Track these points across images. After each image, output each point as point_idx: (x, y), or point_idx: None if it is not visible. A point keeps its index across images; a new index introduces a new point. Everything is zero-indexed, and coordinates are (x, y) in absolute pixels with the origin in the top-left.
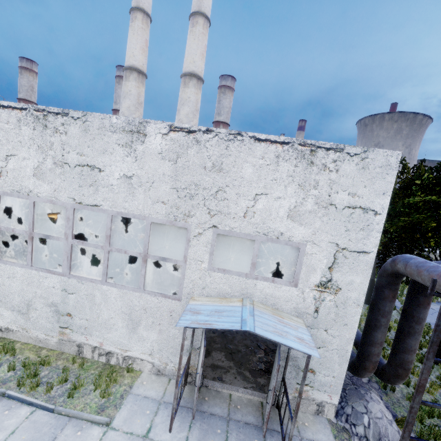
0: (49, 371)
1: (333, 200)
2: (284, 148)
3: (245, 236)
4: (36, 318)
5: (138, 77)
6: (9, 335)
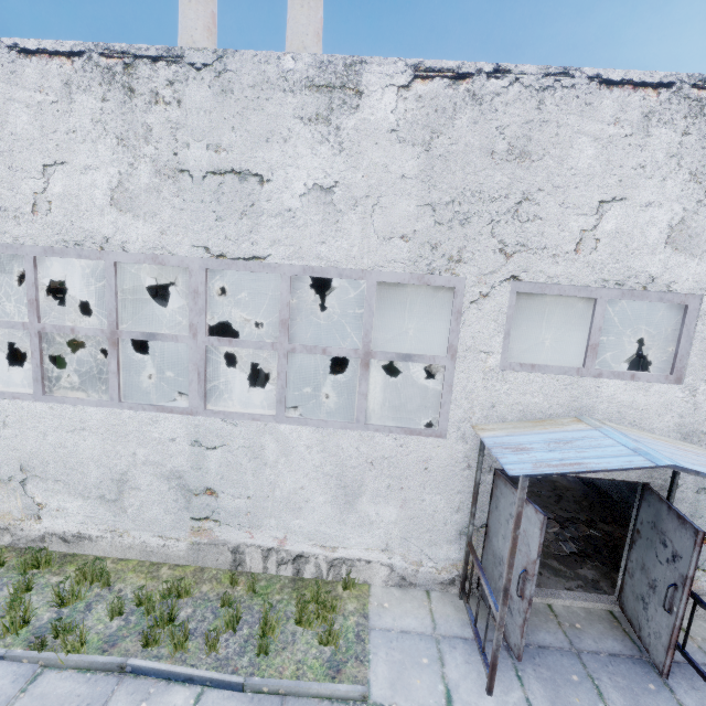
0: (192, 607)
1: None
2: (661, 97)
3: (577, 292)
4: (138, 507)
5: None
6: (84, 549)
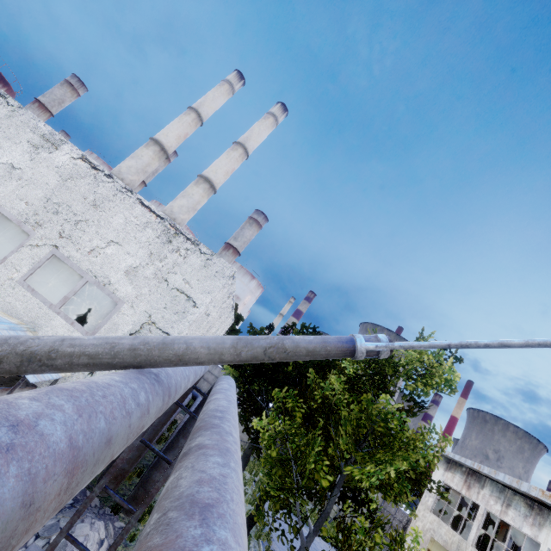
0: None
1: (170, 278)
2: (157, 220)
3: (78, 270)
4: None
5: (158, 151)
6: None
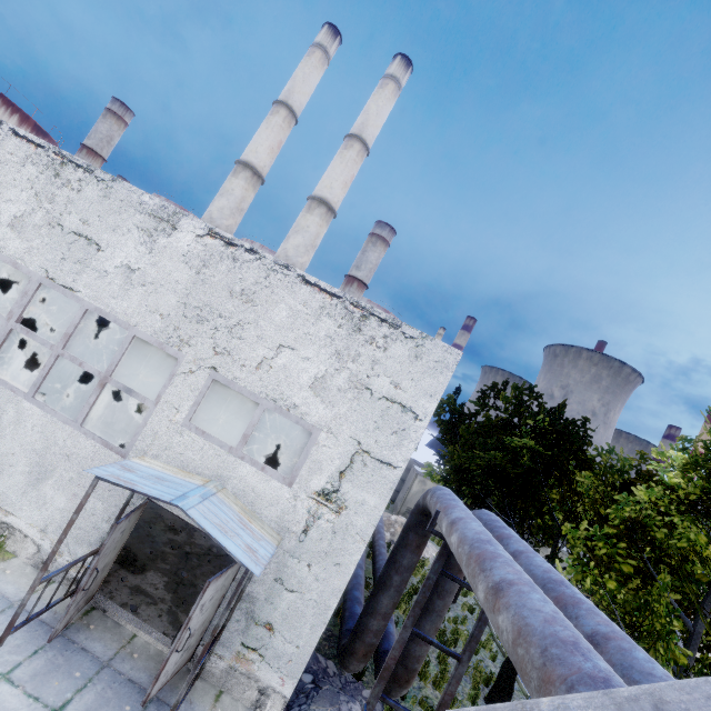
0: None
1: (371, 383)
2: (333, 301)
3: (249, 395)
4: None
5: (251, 178)
6: None
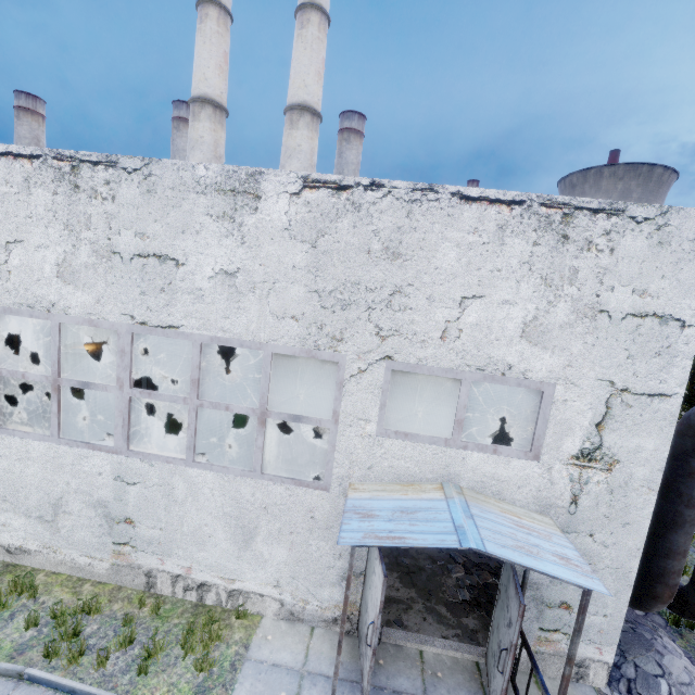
0: (99, 623)
1: (605, 303)
2: (514, 212)
3: (444, 373)
4: (70, 529)
5: (213, 114)
6: (24, 560)
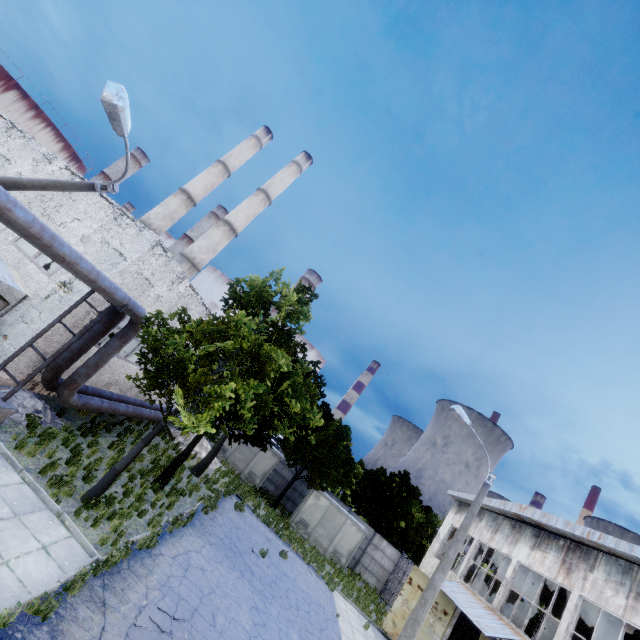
0: None
1: (111, 242)
2: (110, 206)
3: None
4: None
5: (186, 200)
6: None
